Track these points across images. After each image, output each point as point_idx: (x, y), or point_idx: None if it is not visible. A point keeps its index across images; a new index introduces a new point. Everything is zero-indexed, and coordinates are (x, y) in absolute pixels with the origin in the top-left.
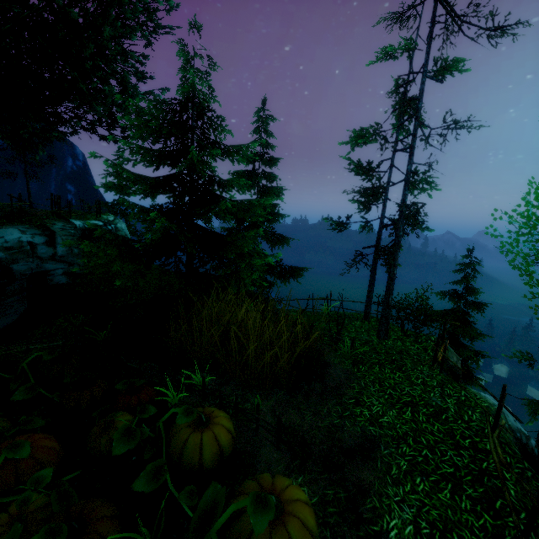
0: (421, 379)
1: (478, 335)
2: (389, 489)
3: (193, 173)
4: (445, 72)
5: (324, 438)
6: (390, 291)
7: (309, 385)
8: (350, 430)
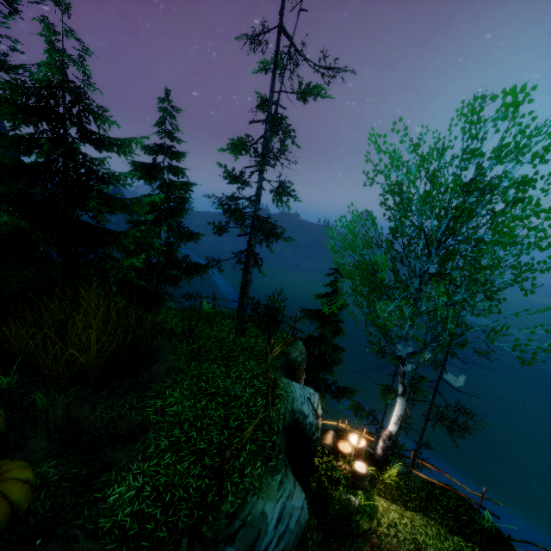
0: (238, 373)
1: (339, 332)
2: (135, 465)
3: (67, 164)
4: (304, 96)
5: (102, 427)
6: (245, 294)
7: (121, 381)
8: (131, 419)
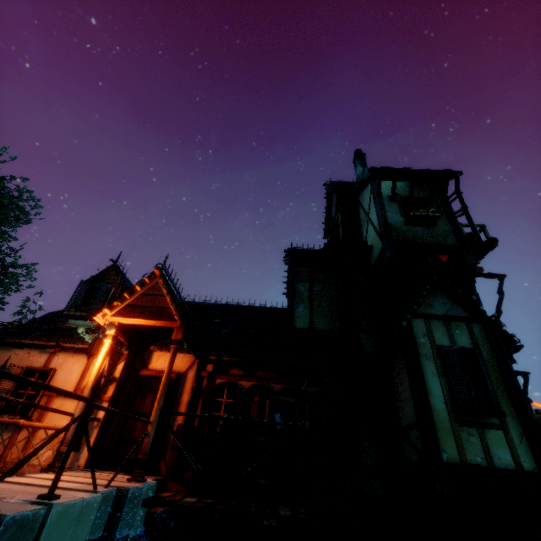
0: None
1: None
2: None
3: None
4: None
5: None
6: None
7: None
8: None
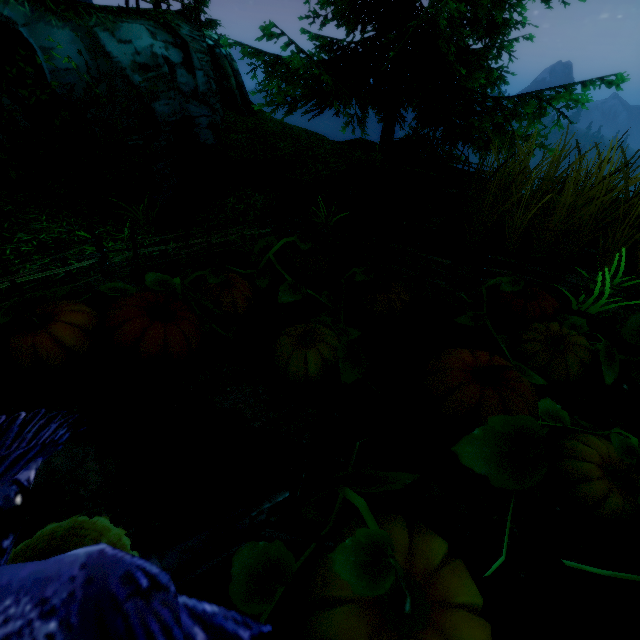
0: None
1: None
2: None
3: None
4: None
5: None
6: None
7: None
8: None
